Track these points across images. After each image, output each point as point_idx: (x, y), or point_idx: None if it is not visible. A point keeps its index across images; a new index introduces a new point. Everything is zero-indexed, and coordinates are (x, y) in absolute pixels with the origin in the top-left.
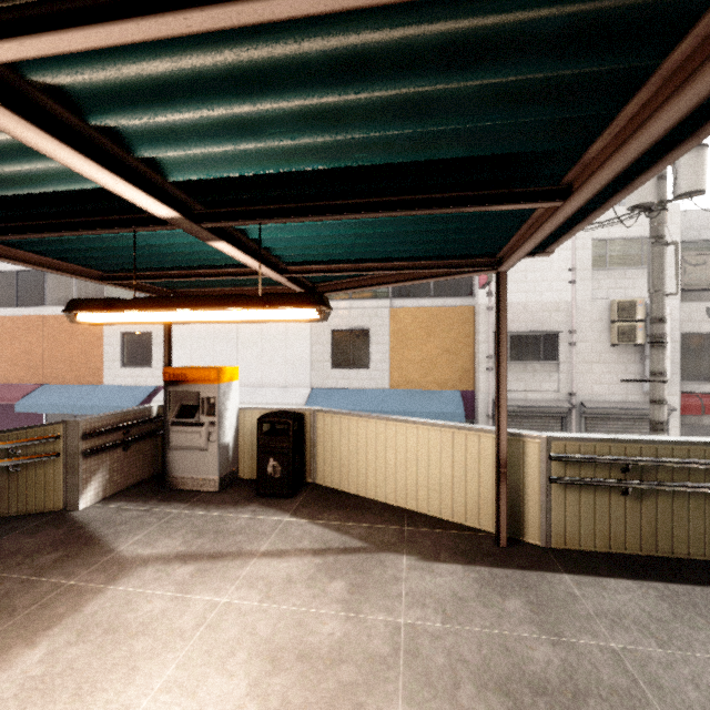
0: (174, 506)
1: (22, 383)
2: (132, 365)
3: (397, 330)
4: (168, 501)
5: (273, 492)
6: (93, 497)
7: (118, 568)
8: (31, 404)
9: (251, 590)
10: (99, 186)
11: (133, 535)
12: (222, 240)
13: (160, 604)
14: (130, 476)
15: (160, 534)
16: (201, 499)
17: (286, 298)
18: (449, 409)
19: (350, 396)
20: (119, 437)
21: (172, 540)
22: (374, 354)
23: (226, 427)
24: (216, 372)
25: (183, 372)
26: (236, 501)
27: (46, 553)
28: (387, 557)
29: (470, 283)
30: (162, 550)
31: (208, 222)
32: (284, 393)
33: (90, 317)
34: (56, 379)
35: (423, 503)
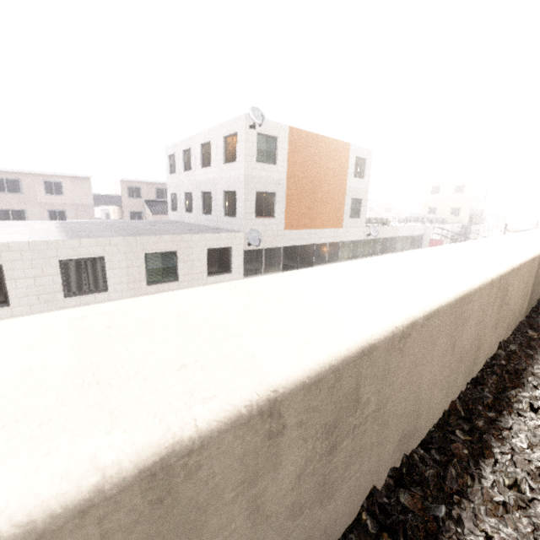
0: None
1: None
2: None
3: None
4: None
5: None
6: None
7: None
8: None
9: None
10: None
11: None
12: None
13: None
14: None
15: None
16: None
17: None
18: None
19: None
20: None
21: None
22: None
23: None
24: None
25: None
26: None
27: None
28: None
29: (420, 244)
30: None
31: None
32: None
33: None
34: None
35: None
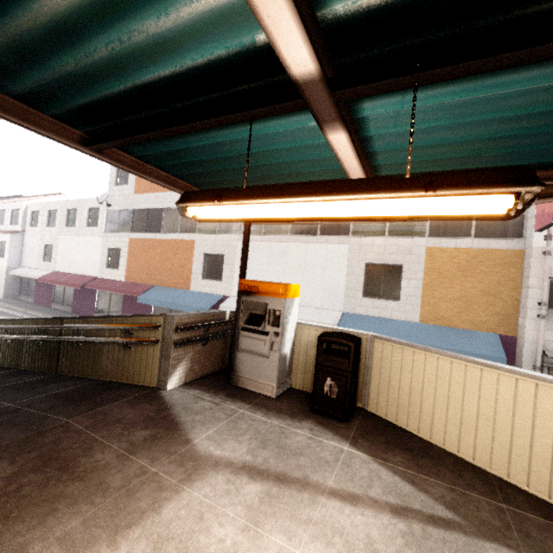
0: (239, 404)
1: (143, 283)
2: (209, 278)
3: (431, 267)
4: (233, 398)
5: (327, 411)
6: (178, 381)
7: (192, 465)
8: (146, 298)
9: (328, 548)
10: (229, 45)
11: (206, 428)
12: (344, 125)
13: (231, 531)
14: (205, 367)
15: (228, 433)
16: (260, 403)
17: (465, 177)
18: (487, 352)
19: (378, 324)
20: (200, 333)
21: (239, 444)
22: (405, 288)
23: (286, 339)
24: (284, 287)
25: (256, 284)
26: (292, 413)
27: (139, 428)
28: (499, 552)
29: (521, 226)
30: (230, 454)
31: (342, 89)
32: (319, 313)
33: (199, 211)
34: (162, 283)
35: (519, 473)
